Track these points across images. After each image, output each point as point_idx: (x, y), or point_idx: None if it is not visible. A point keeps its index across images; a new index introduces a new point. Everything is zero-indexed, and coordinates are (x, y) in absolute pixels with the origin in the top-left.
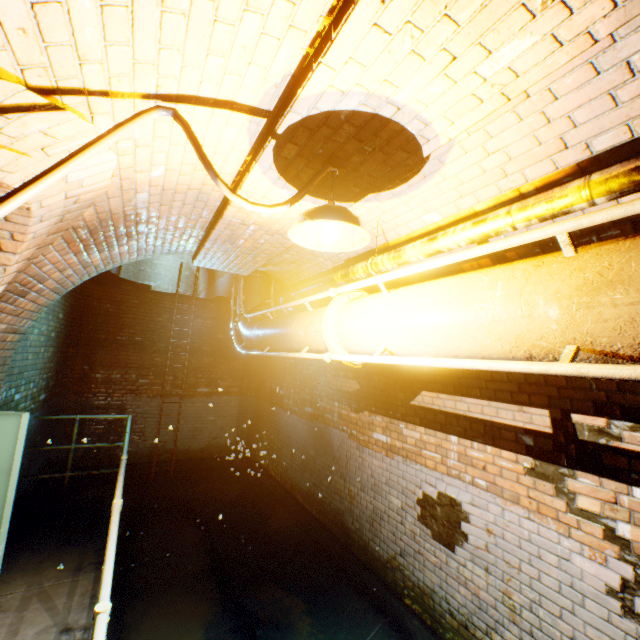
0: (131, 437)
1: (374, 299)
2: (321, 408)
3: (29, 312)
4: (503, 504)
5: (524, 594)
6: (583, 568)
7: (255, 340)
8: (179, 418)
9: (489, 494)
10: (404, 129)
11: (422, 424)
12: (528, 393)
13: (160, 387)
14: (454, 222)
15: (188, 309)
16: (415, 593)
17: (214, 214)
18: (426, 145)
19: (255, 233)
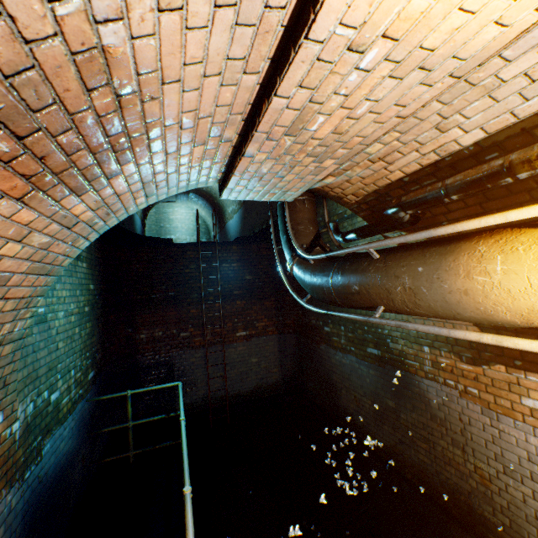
0: (184, 390)
1: None
2: (395, 351)
3: (5, 314)
4: None
5: None
6: None
7: (338, 293)
8: (225, 366)
9: None
10: None
11: None
12: None
13: (201, 338)
14: None
15: (212, 256)
16: None
17: (273, 52)
18: None
19: (363, 81)
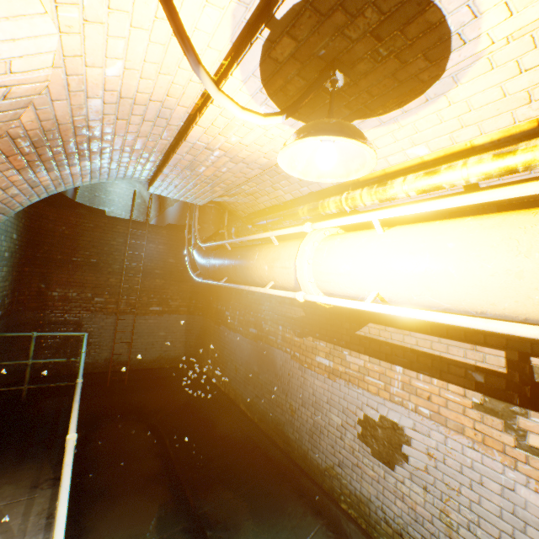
0: (88, 350)
1: (363, 238)
2: (265, 330)
3: None
4: (446, 433)
5: (462, 514)
6: (528, 499)
7: (211, 269)
8: (133, 334)
9: (432, 422)
10: (442, 22)
11: (367, 353)
12: (484, 334)
13: (115, 305)
14: (442, 157)
15: (141, 234)
16: (351, 500)
17: (175, 136)
18: (457, 50)
19: (219, 160)
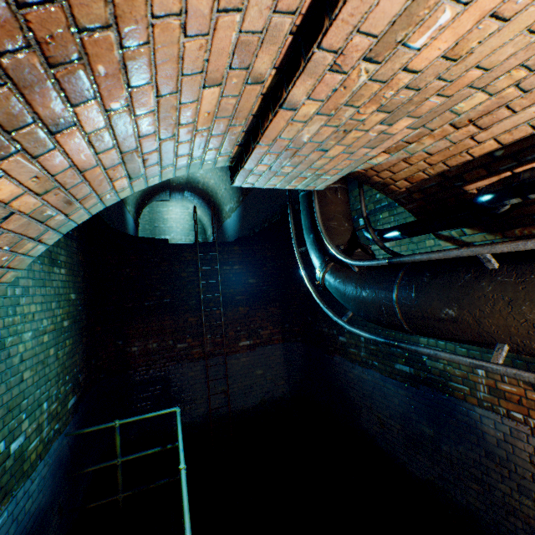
0: (181, 408)
1: None
2: (435, 371)
3: None
4: None
5: None
6: None
7: (409, 316)
8: (227, 380)
9: None
10: None
11: None
12: None
13: (200, 349)
14: None
15: (211, 257)
16: None
17: None
18: None
19: None
